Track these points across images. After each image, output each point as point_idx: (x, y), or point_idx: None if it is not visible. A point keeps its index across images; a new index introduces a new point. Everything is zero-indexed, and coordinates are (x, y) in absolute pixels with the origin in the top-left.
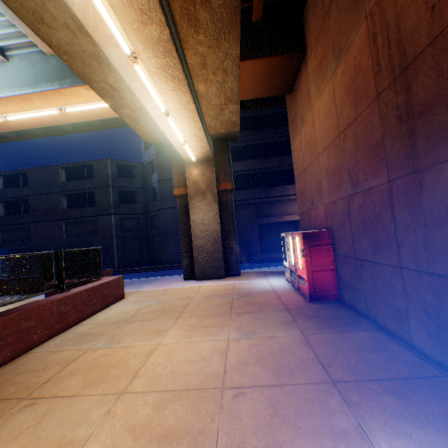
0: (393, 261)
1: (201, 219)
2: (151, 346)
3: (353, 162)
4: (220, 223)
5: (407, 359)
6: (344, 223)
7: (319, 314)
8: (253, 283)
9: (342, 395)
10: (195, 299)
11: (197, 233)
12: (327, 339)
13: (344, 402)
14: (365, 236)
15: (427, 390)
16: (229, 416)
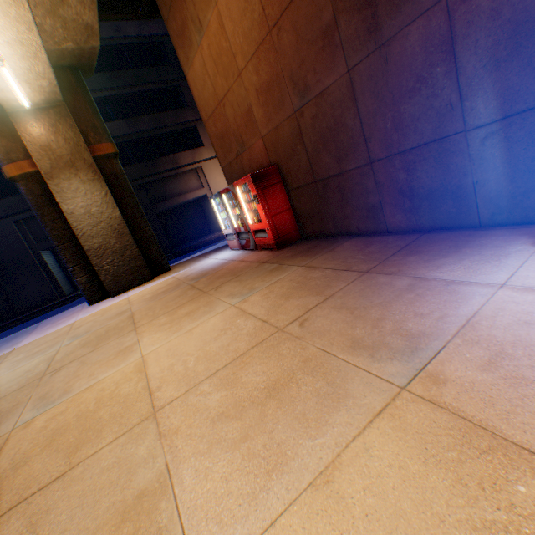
0: (362, 161)
1: (83, 207)
2: (133, 364)
3: (298, 64)
4: (118, 207)
5: (394, 239)
6: (295, 149)
7: (299, 251)
8: (199, 266)
9: (383, 273)
10: (137, 307)
11: (86, 230)
12: (328, 258)
13: (389, 275)
14: (325, 151)
15: (425, 243)
16: (317, 336)
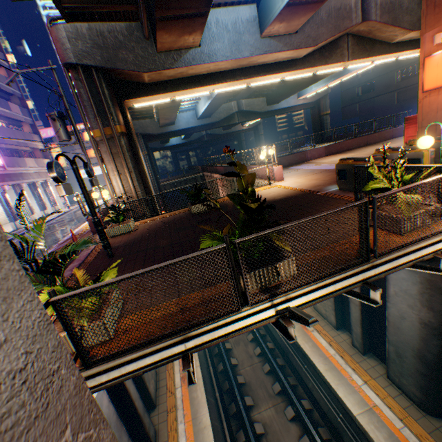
0: None
1: None
2: None
3: None
4: None
5: None
6: None
7: None
8: None
9: None
10: None
11: None
12: None
13: None
14: None
15: None
16: None
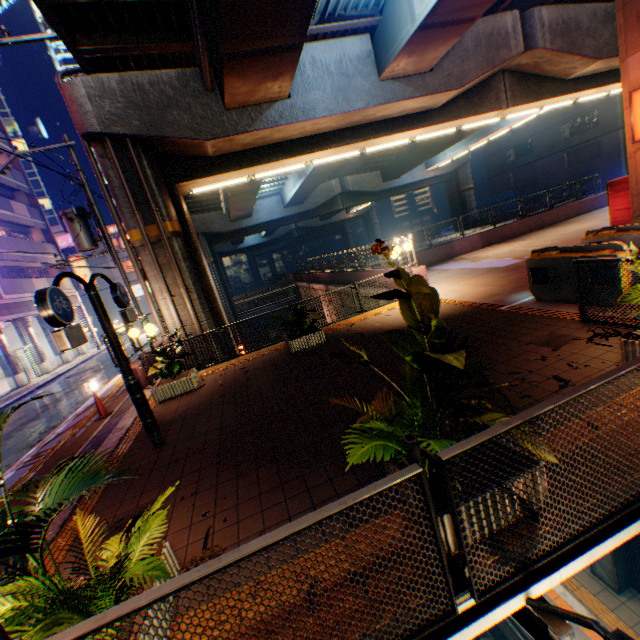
0: None
1: None
2: None
3: None
4: None
5: None
6: None
7: None
8: None
9: None
10: None
11: None
12: None
13: None
14: None
15: None
16: None
